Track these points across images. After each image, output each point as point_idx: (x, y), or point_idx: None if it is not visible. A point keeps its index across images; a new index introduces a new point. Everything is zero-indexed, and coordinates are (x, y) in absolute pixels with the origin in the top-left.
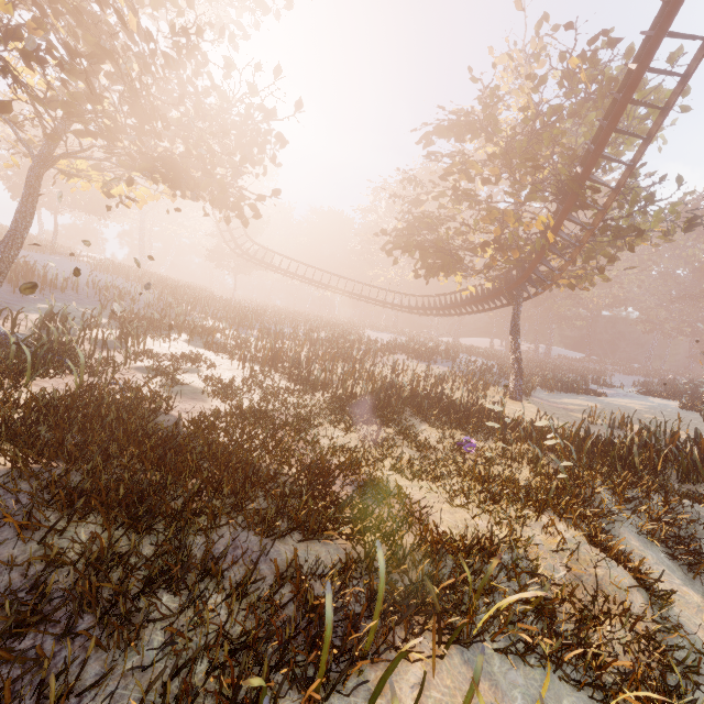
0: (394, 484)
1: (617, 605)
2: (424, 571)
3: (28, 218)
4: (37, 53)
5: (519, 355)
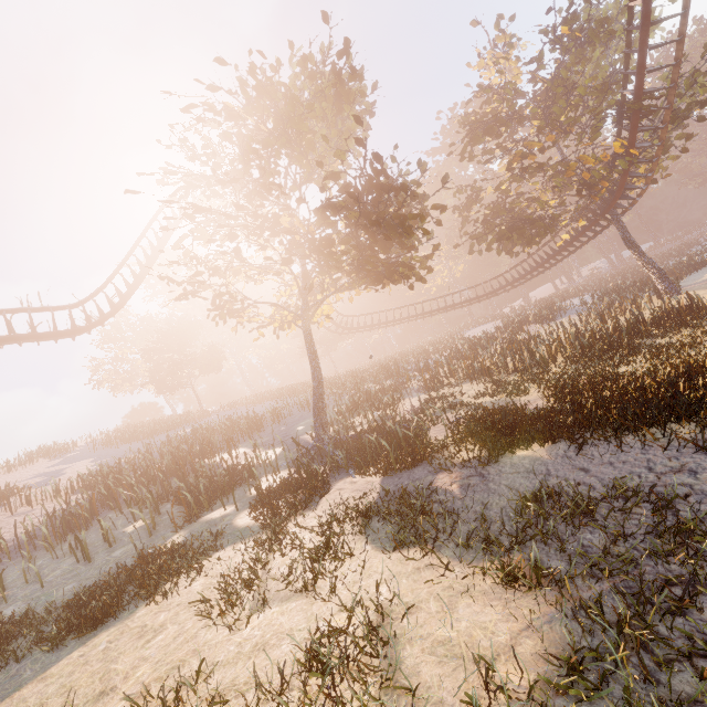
0: None
1: None
2: None
3: (316, 355)
4: (330, 242)
5: (650, 260)
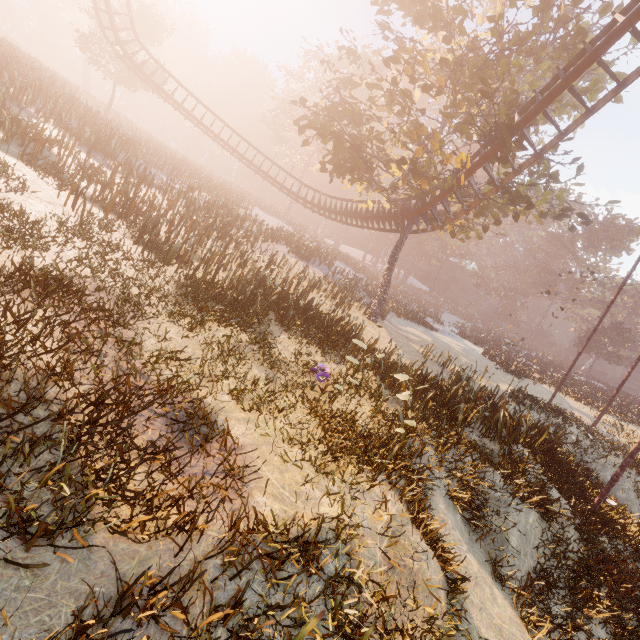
0: (225, 415)
1: (423, 610)
2: (209, 633)
3: None
4: None
5: (389, 282)
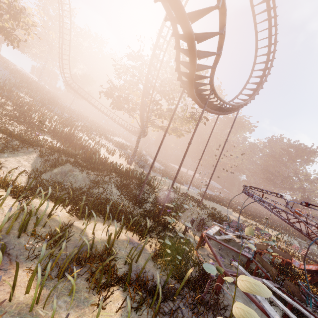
0: None
1: None
2: None
3: None
4: None
5: (136, 148)
